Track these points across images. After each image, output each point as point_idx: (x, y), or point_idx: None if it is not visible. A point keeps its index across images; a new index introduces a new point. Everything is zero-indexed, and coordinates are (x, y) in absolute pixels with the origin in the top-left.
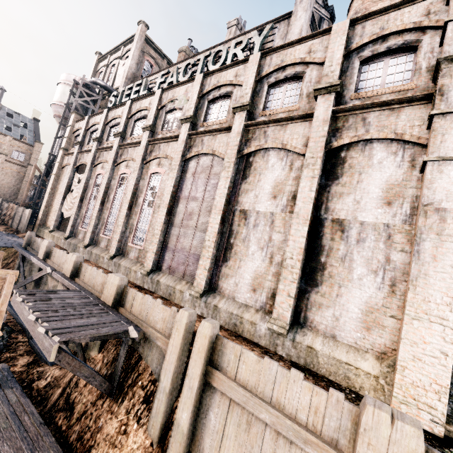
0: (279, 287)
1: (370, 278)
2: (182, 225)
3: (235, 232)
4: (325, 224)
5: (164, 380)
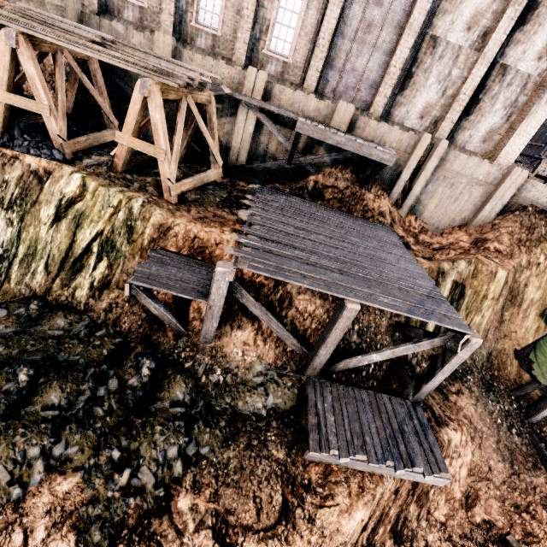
0: (447, 116)
1: (501, 112)
2: (356, 39)
3: (419, 61)
4: (495, 68)
5: (405, 175)
